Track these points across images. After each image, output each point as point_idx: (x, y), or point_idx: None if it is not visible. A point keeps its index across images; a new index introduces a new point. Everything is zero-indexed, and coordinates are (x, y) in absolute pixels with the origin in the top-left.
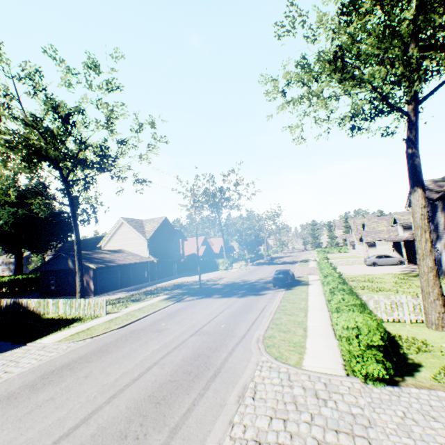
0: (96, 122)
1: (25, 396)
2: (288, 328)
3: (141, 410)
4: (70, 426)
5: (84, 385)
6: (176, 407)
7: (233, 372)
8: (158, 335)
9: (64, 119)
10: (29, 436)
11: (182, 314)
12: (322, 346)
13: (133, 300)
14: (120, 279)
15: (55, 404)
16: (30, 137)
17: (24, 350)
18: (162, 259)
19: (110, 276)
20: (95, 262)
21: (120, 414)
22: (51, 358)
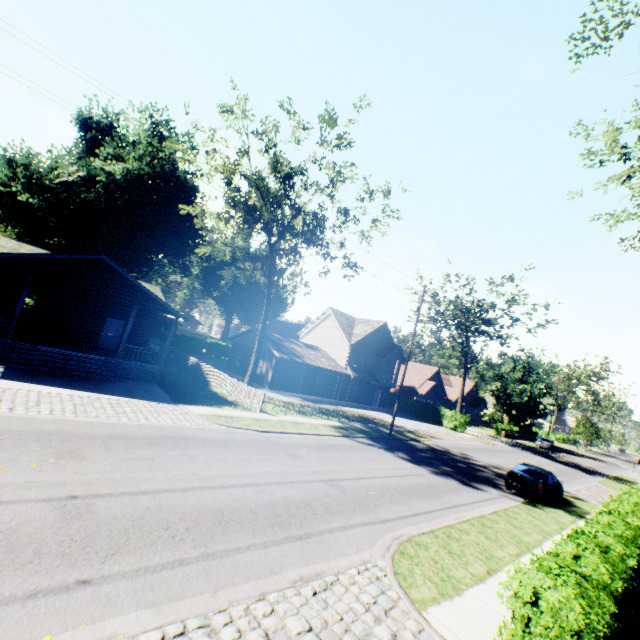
0: (316, 185)
1: (139, 444)
2: (461, 551)
3: (200, 516)
4: (142, 489)
5: (182, 463)
6: (229, 537)
7: (324, 549)
8: (287, 459)
9: (283, 180)
10: (114, 476)
11: (335, 452)
12: (492, 611)
13: (299, 411)
14: (302, 382)
15: (150, 464)
16: (251, 196)
17: (172, 408)
18: (361, 377)
19: (292, 373)
20: (281, 350)
21: (182, 506)
22: (182, 425)
